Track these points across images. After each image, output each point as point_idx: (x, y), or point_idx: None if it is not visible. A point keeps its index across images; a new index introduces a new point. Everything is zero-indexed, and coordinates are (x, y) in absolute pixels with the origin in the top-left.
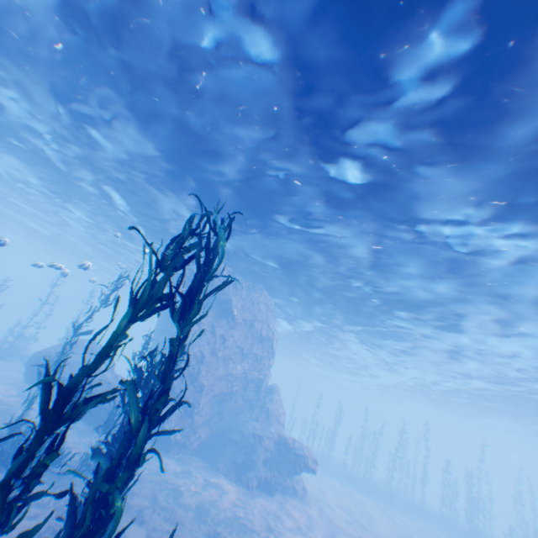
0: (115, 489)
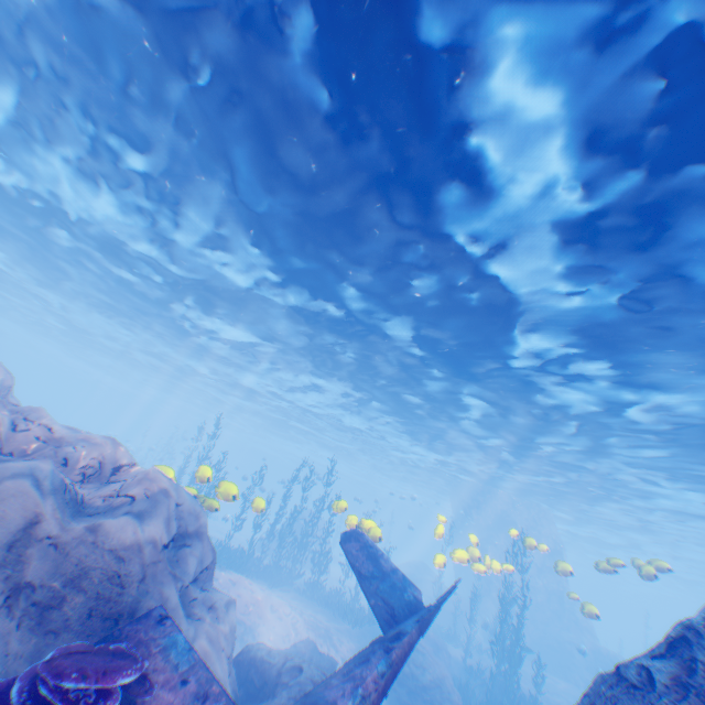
0: (521, 626)
